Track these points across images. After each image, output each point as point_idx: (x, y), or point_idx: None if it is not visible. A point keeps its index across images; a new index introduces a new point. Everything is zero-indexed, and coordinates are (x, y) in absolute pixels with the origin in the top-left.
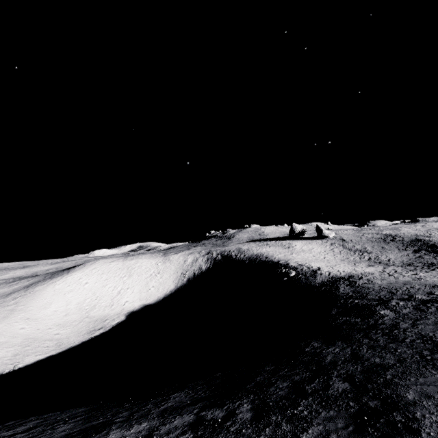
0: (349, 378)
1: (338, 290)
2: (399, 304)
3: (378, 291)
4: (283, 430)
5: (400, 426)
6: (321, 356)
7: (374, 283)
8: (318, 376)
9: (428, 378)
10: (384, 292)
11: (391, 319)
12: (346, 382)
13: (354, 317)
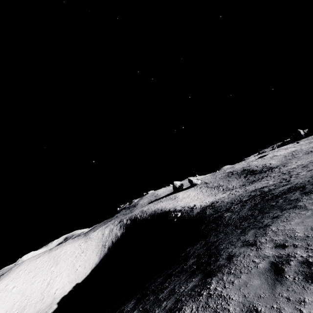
0: (198, 255)
1: (206, 214)
2: (234, 207)
3: (225, 205)
4: (150, 300)
5: (211, 262)
6: (188, 253)
7: (224, 202)
8: (182, 264)
9: (233, 234)
10: (229, 204)
11: (229, 216)
12: (195, 258)
13: (212, 225)
